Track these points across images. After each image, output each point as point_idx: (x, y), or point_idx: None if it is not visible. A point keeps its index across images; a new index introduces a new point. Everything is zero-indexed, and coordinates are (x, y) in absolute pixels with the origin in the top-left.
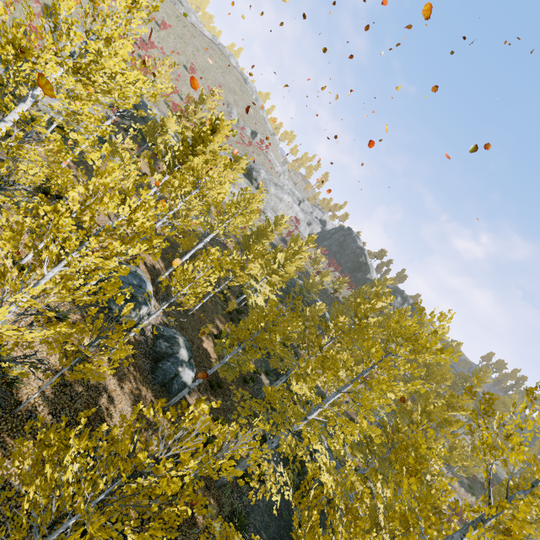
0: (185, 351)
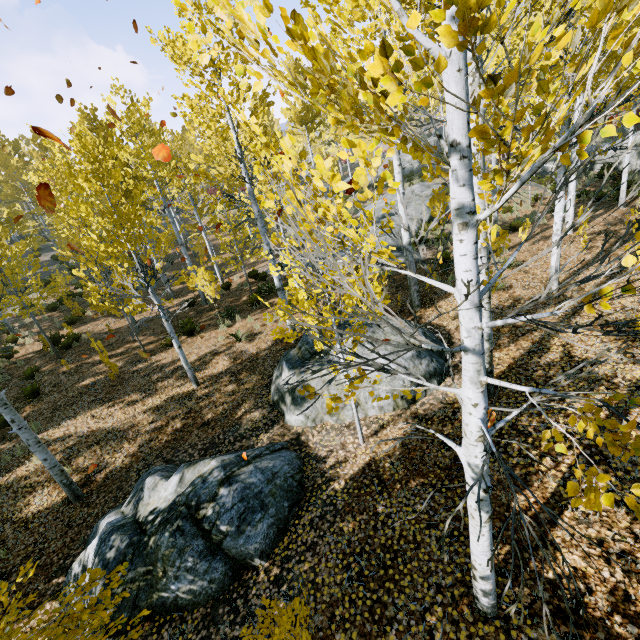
0: (171, 495)
